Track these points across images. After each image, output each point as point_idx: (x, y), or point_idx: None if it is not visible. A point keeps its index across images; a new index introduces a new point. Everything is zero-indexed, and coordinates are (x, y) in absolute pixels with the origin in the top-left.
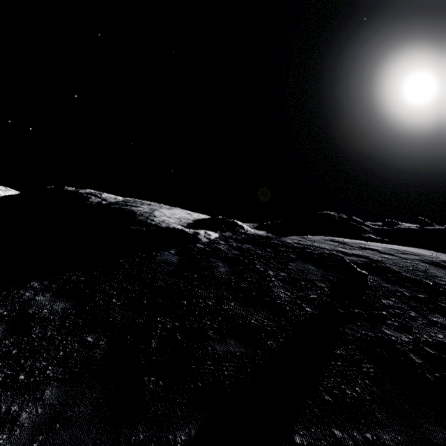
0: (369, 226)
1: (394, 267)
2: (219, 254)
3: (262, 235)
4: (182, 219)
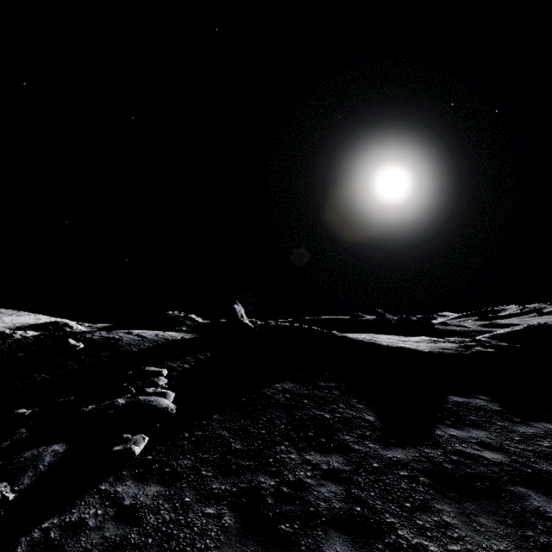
0: (197, 321)
1: (121, 343)
2: (14, 344)
3: (77, 332)
4: (19, 323)
